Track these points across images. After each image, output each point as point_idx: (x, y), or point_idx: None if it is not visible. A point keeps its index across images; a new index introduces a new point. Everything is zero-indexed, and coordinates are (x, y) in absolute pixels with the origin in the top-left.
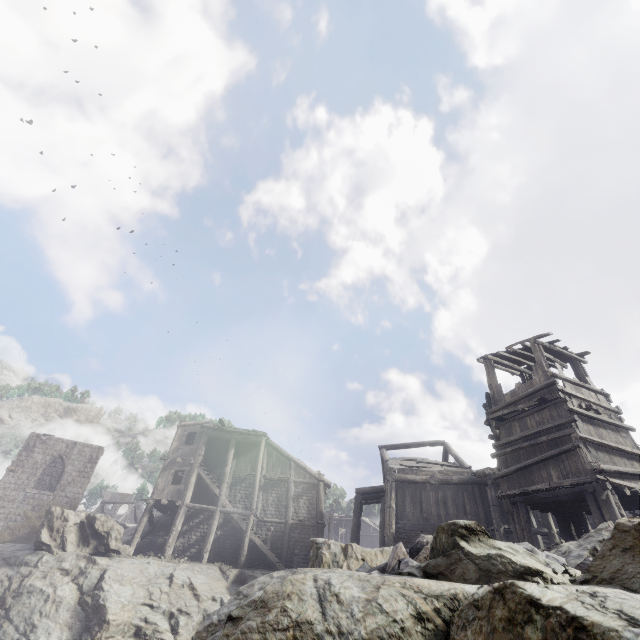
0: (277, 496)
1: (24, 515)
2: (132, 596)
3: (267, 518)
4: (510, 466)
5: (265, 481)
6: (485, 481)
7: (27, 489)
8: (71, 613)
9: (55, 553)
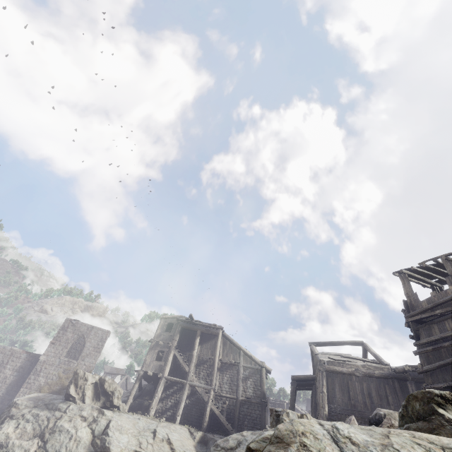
0: (230, 377)
1: (58, 375)
2: (127, 443)
3: (223, 393)
4: (433, 362)
5: (221, 364)
6: (404, 377)
7: (61, 357)
8: (86, 451)
9: (78, 404)
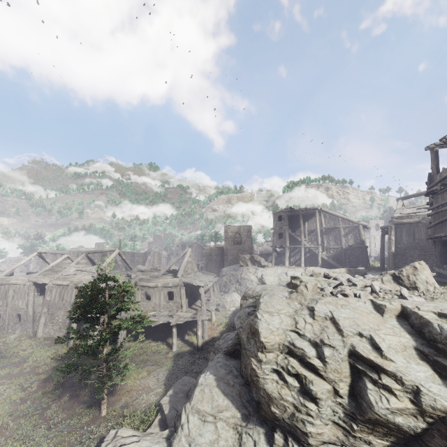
0: (334, 236)
1: (236, 254)
2: (273, 280)
3: (330, 246)
4: (435, 221)
5: (325, 230)
6: None
7: (233, 245)
8: (257, 284)
9: (246, 268)
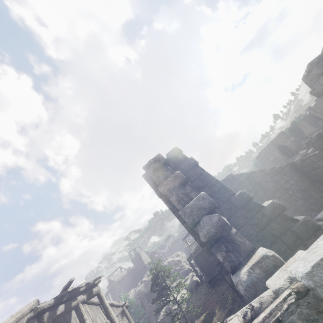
0: None
1: None
2: None
3: None
4: (137, 268)
5: None
6: (132, 270)
7: None
8: None
9: None
